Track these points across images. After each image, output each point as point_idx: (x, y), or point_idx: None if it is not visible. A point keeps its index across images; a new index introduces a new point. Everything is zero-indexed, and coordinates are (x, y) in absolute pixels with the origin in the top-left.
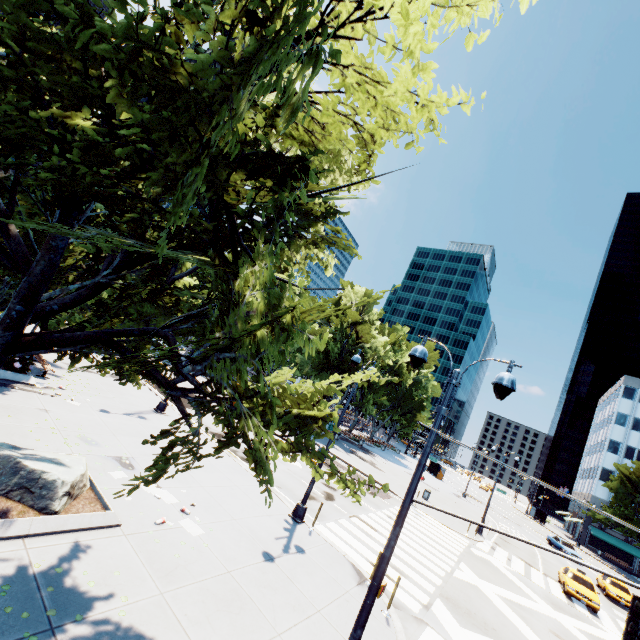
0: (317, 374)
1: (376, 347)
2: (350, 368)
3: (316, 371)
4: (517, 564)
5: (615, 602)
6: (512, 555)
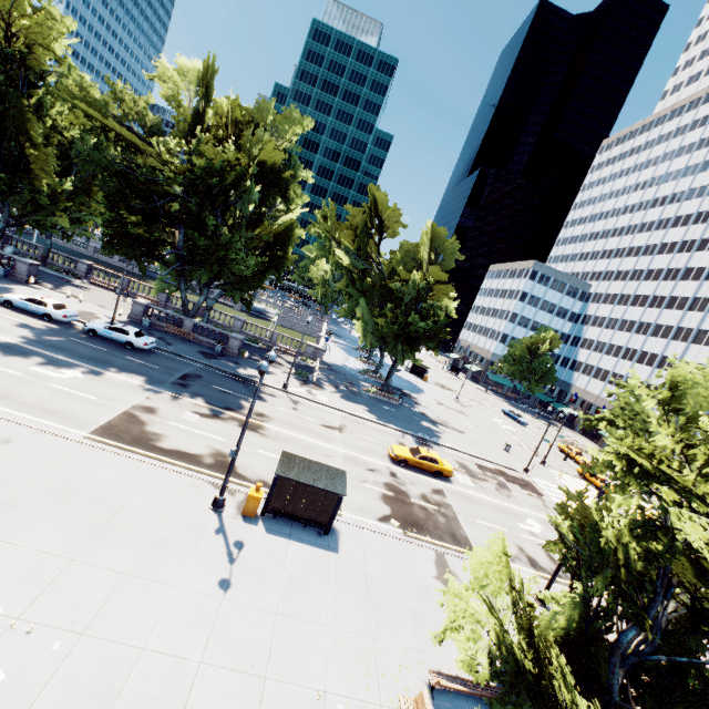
0: (392, 350)
1: (447, 307)
2: (427, 338)
3: (395, 349)
4: (578, 485)
5: (577, 463)
6: (563, 473)
